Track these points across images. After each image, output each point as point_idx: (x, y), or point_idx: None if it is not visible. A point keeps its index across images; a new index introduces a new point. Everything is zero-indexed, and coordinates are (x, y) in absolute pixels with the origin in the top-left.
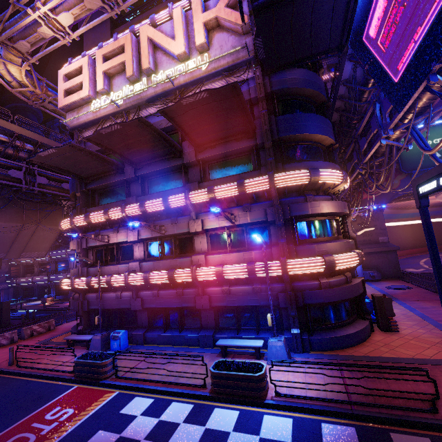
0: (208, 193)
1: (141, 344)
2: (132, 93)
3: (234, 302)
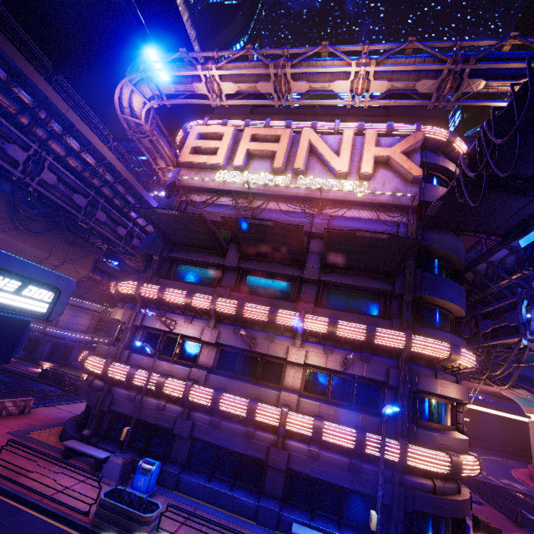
0: (329, 325)
1: (171, 489)
2: (274, 185)
3: (320, 473)
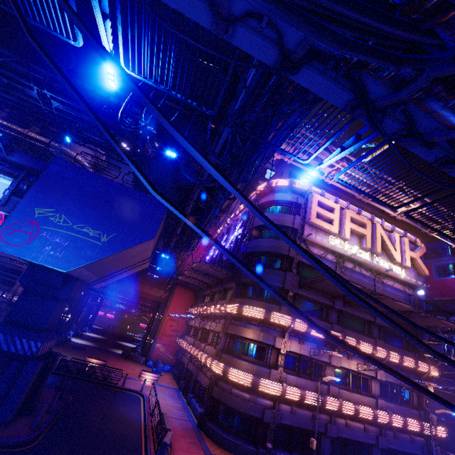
0: (401, 358)
1: None
2: (368, 260)
3: (400, 446)
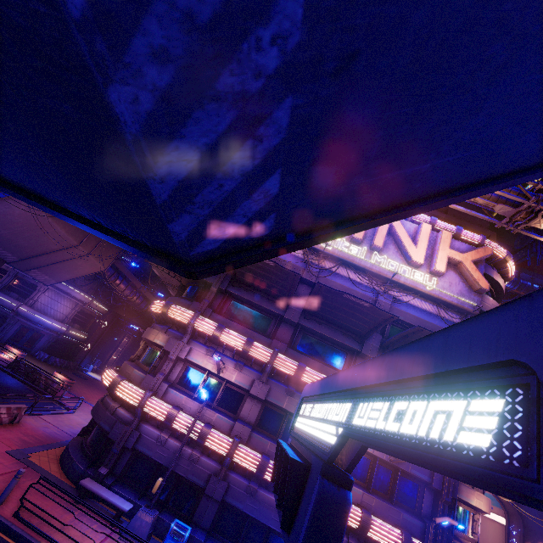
0: None
1: None
2: (352, 254)
3: None
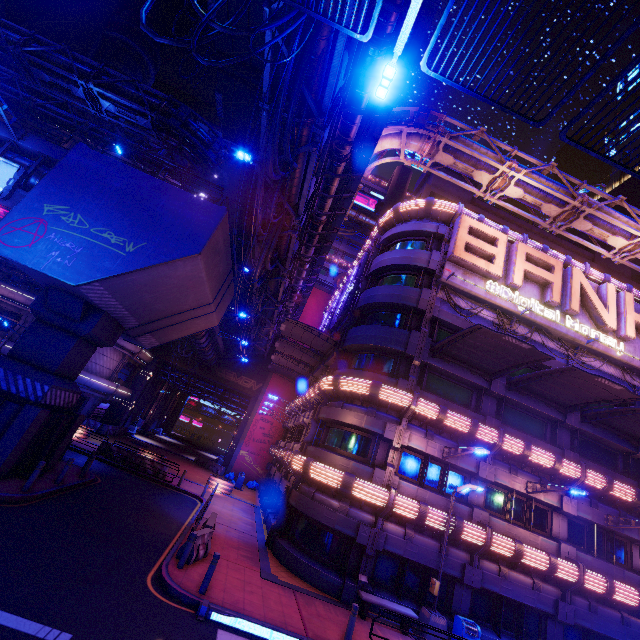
0: (608, 483)
1: None
2: (554, 321)
3: (599, 626)
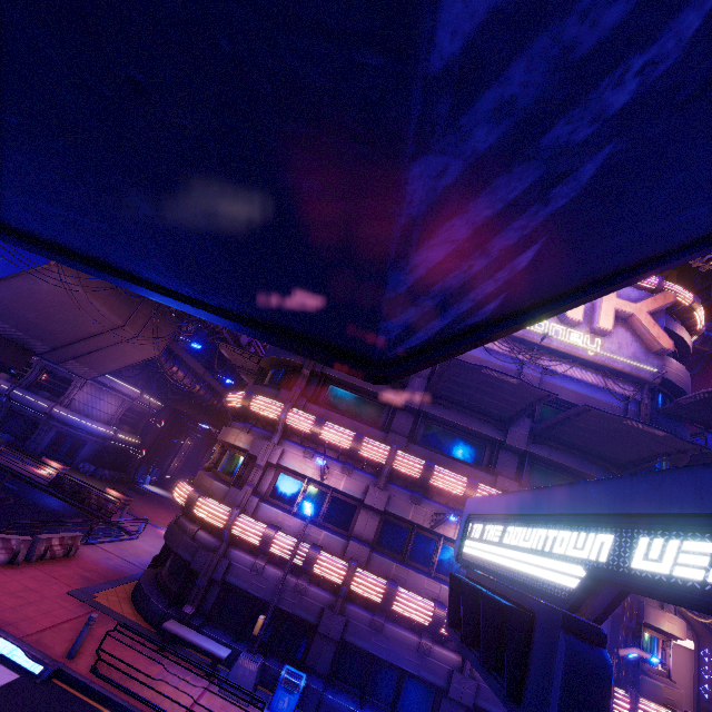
0: None
1: None
2: None
3: None
